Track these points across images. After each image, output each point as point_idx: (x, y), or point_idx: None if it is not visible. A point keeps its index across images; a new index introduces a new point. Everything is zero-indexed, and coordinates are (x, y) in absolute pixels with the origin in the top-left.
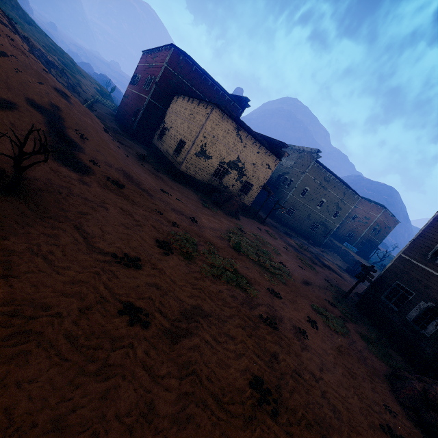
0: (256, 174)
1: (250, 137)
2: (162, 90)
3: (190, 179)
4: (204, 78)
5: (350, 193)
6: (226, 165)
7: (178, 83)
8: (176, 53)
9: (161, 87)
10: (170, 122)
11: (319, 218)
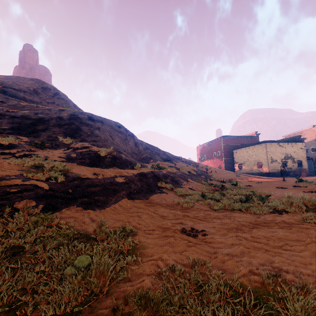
0: (298, 154)
1: (284, 143)
2: (226, 153)
3: (274, 173)
4: (236, 138)
5: None
6: (284, 159)
7: (229, 146)
8: (223, 138)
9: (225, 152)
10: (241, 160)
11: None
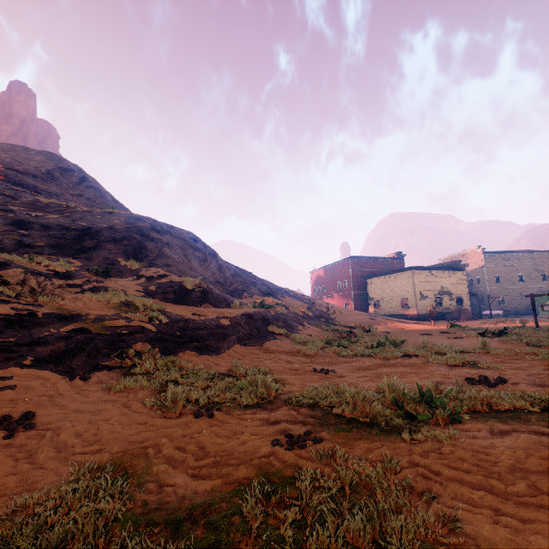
0: (458, 288)
1: (438, 271)
2: (356, 283)
3: (425, 316)
4: (372, 260)
5: (536, 255)
6: (438, 295)
7: (361, 273)
8: (352, 260)
9: (355, 282)
10: (378, 295)
11: (532, 290)
